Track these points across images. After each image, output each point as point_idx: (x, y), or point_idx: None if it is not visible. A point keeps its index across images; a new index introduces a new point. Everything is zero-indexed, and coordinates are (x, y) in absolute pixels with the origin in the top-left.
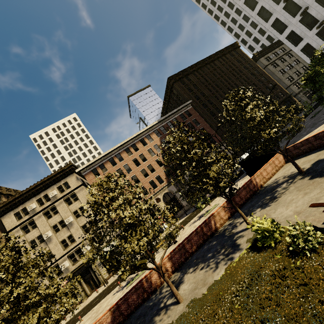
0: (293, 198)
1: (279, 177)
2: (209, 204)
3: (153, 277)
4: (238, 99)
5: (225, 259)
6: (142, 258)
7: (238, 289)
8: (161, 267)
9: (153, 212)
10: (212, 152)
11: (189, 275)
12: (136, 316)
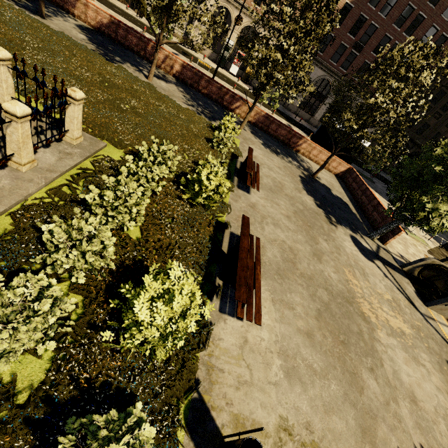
0: (274, 161)
1: (310, 165)
2: (271, 109)
3: (159, 53)
4: (421, 67)
5: (198, 111)
6: (148, 4)
7: (172, 111)
8: (159, 40)
9: (233, 28)
10: (298, 44)
11: (175, 87)
12: (122, 50)
